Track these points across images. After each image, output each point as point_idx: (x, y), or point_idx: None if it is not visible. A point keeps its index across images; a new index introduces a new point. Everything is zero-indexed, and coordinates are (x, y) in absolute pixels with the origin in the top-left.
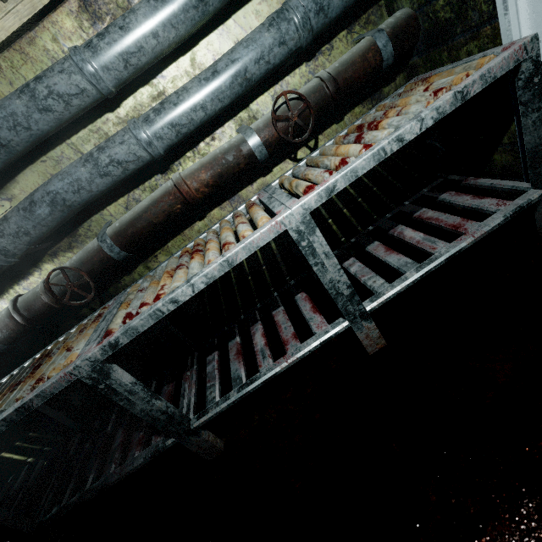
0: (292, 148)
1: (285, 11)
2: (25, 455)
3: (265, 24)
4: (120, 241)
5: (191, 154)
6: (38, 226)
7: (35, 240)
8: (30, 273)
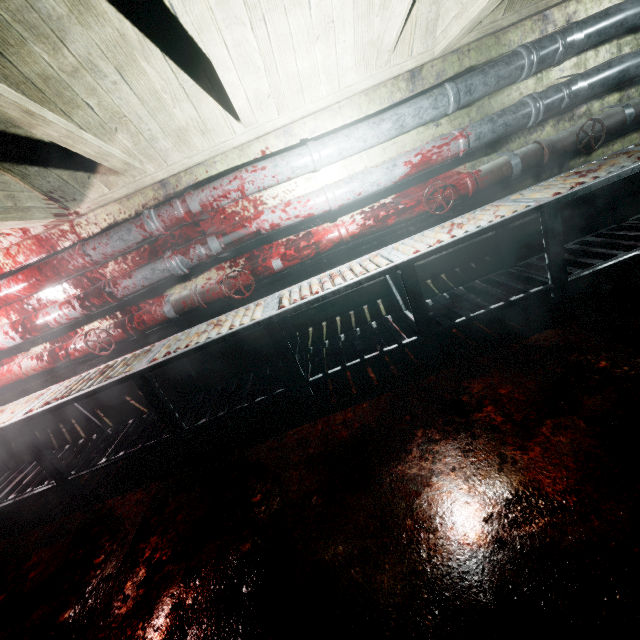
0: None
1: None
2: (424, 295)
3: None
4: (637, 112)
5: None
6: (601, 85)
7: (587, 96)
8: (536, 131)
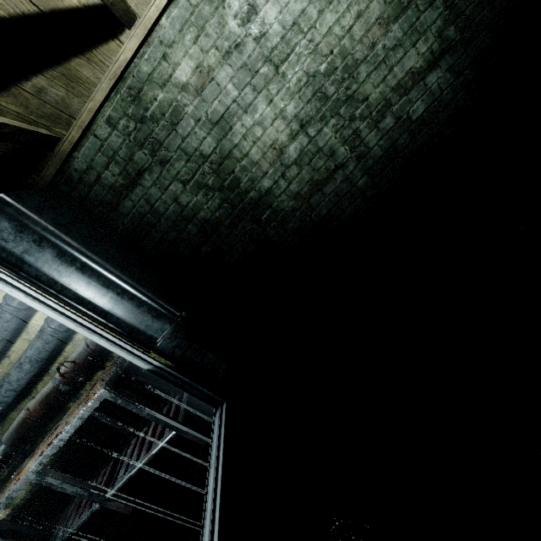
0: (99, 364)
1: (43, 330)
2: (21, 539)
3: (37, 336)
4: (9, 444)
5: (41, 382)
6: None
7: None
8: None
